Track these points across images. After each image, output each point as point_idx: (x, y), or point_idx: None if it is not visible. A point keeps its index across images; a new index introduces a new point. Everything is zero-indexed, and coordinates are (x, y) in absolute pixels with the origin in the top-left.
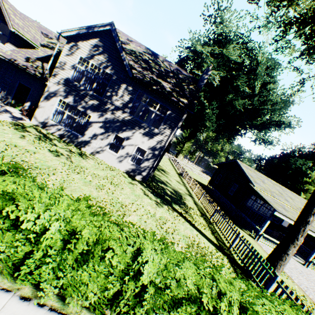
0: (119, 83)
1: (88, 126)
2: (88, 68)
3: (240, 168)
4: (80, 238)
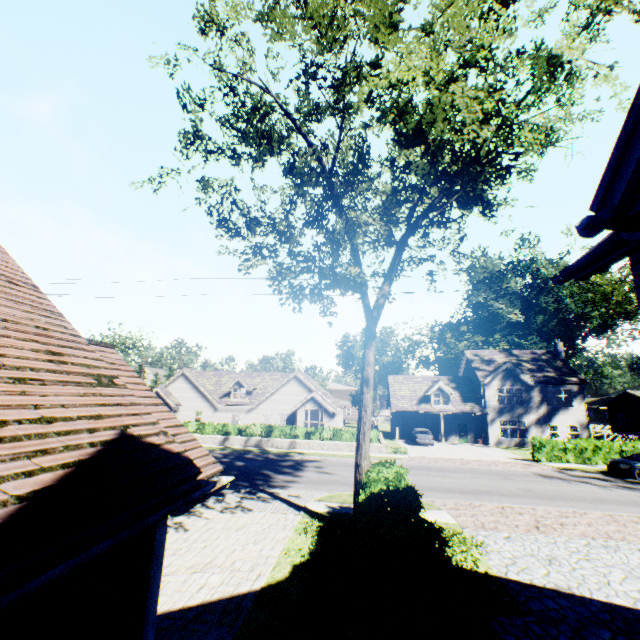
0: (529, 391)
1: (526, 428)
2: (504, 392)
3: (639, 398)
4: None
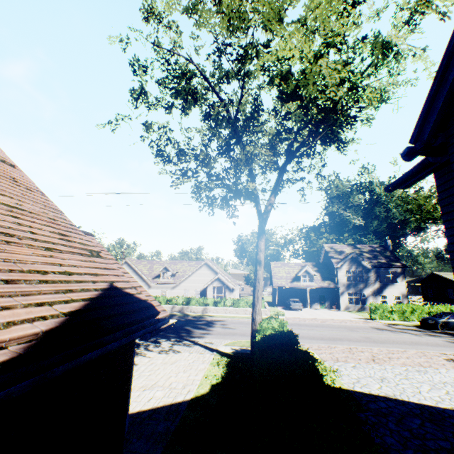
0: (367, 272)
1: (366, 298)
2: (351, 273)
3: (442, 277)
4: (451, 309)
